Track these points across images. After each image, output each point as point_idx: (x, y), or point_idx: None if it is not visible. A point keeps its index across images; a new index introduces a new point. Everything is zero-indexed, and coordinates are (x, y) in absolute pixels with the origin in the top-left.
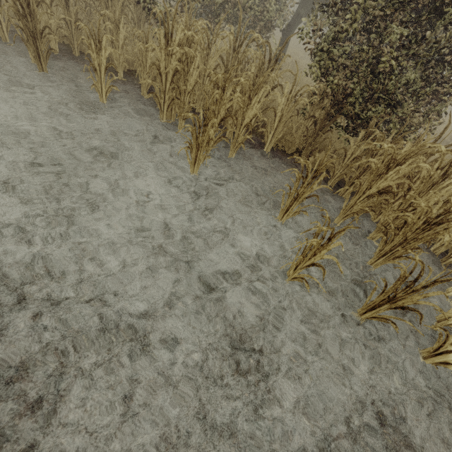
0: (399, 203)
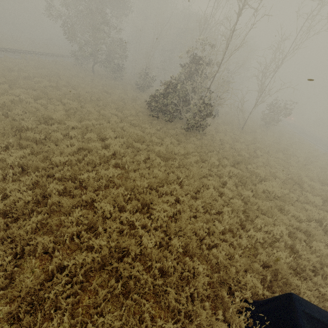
0: None
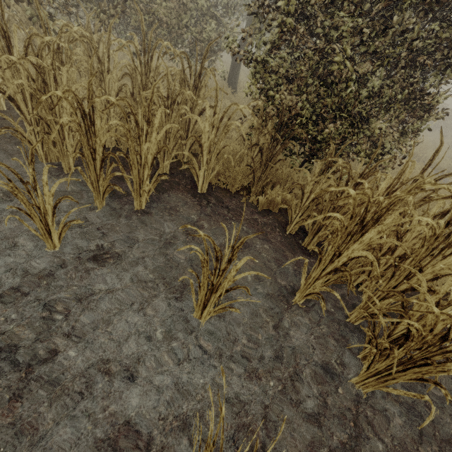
0: (385, 261)
